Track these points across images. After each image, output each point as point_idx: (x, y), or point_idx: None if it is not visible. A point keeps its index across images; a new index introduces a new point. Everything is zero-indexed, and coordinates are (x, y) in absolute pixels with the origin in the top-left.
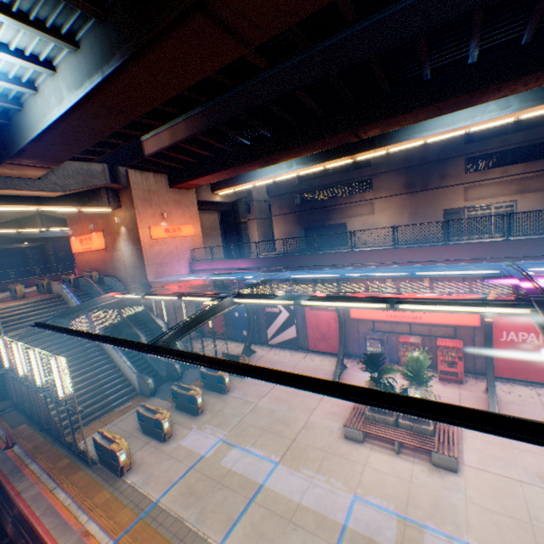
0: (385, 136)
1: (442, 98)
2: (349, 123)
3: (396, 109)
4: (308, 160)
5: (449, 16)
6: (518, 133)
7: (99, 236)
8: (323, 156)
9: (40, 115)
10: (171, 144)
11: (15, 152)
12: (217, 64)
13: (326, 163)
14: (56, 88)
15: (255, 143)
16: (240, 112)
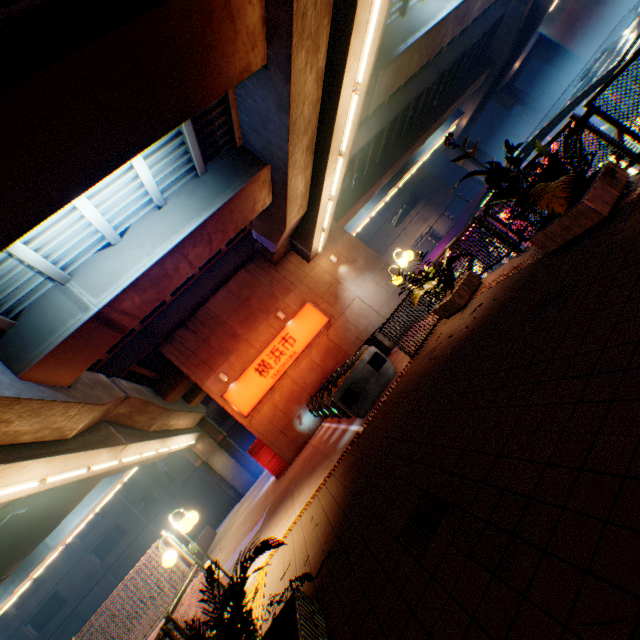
0: (408, 162)
1: (456, 99)
2: (429, 123)
3: (443, 109)
4: (377, 197)
5: (466, 48)
6: (396, 200)
7: (304, 316)
8: (384, 190)
9: (434, 10)
10: (354, 153)
11: (401, 51)
12: None
13: (388, 194)
14: None
15: (381, 159)
16: (403, 107)
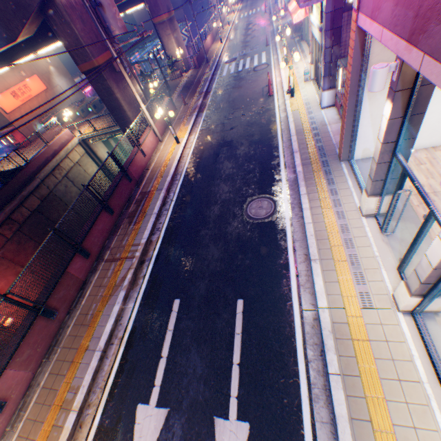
0: None
1: None
2: None
3: None
4: None
5: None
6: None
7: (36, 81)
8: None
9: None
10: None
11: None
12: None
13: None
14: None
15: None
16: None
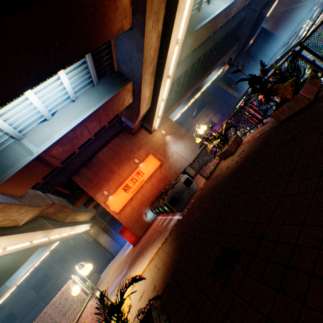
0: (200, 86)
1: (223, 56)
2: (210, 67)
3: (217, 60)
4: (184, 103)
5: (228, 31)
6: (193, 106)
7: (148, 161)
8: (188, 99)
9: (214, 10)
10: (173, 80)
11: (198, 28)
12: (242, 6)
13: (190, 102)
14: (220, 1)
15: (186, 84)
16: (197, 58)
